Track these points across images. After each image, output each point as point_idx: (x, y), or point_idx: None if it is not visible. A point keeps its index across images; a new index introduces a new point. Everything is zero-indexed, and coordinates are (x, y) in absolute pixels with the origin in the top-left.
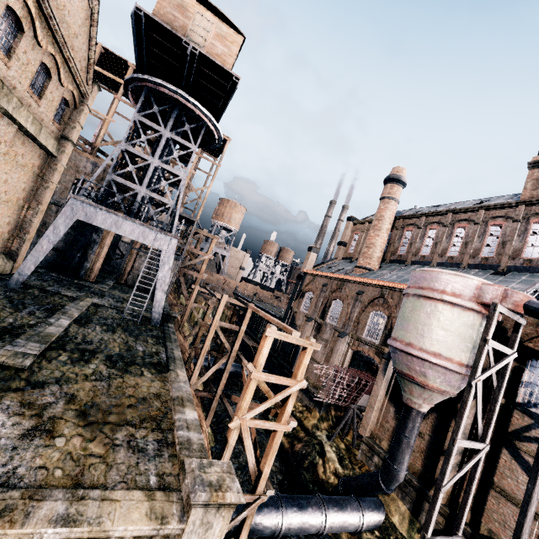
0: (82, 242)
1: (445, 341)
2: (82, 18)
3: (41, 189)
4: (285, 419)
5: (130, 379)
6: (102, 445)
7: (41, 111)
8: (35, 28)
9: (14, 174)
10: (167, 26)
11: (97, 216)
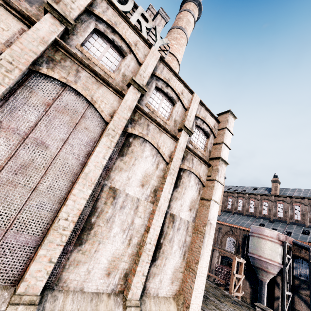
0: None
1: (272, 254)
2: None
3: None
4: (240, 291)
5: None
6: (230, 303)
7: None
8: None
9: None
10: None
11: None
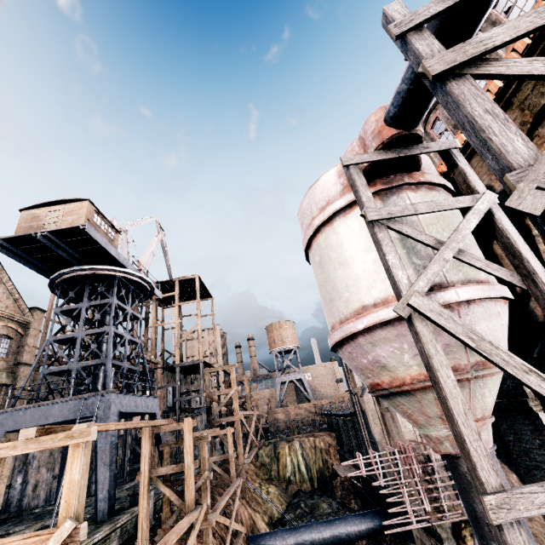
0: None
1: (355, 279)
2: None
3: None
4: None
5: None
6: None
7: None
8: None
9: None
10: (19, 235)
11: (26, 418)
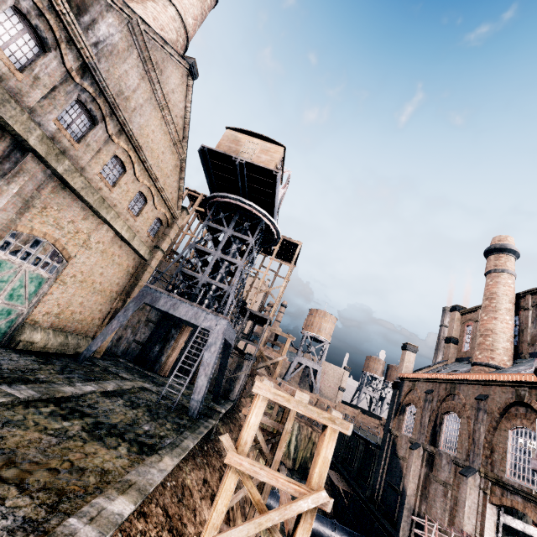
0: (160, 334)
1: None
2: (173, 166)
3: (132, 285)
4: None
5: (92, 446)
6: None
7: (137, 225)
8: (135, 168)
9: (110, 270)
10: (222, 152)
11: (160, 300)
